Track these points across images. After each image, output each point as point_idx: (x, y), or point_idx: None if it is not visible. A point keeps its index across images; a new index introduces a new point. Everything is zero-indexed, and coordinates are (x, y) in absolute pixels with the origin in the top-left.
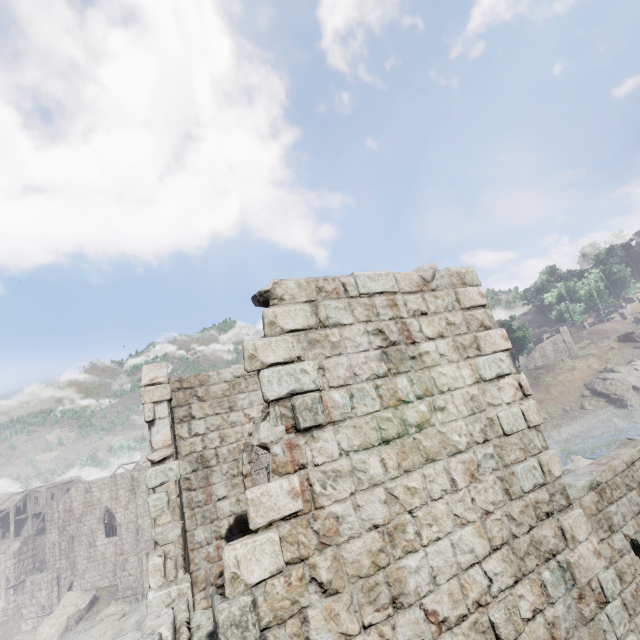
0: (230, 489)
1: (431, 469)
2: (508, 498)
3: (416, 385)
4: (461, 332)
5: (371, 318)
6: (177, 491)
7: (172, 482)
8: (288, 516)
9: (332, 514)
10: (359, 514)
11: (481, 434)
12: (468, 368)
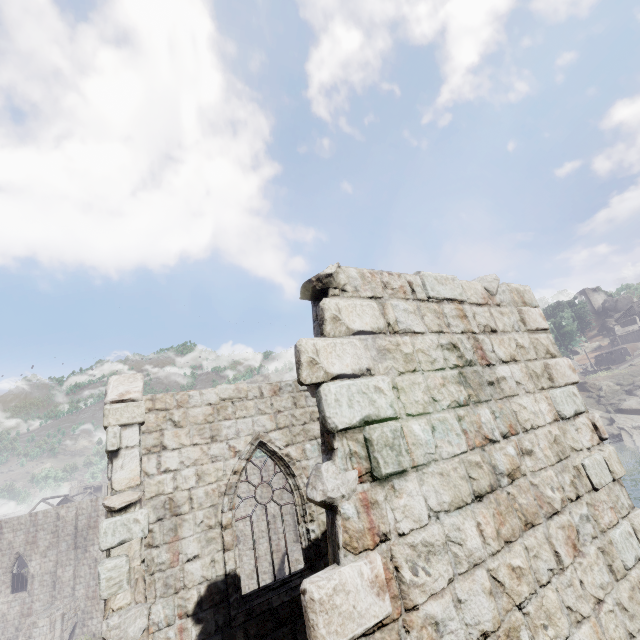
0: (204, 545)
1: (532, 538)
2: (614, 578)
3: (499, 419)
4: (531, 357)
5: (443, 328)
6: (142, 554)
7: (136, 540)
8: (371, 627)
9: (429, 618)
10: (462, 615)
11: (572, 488)
12: (545, 401)
